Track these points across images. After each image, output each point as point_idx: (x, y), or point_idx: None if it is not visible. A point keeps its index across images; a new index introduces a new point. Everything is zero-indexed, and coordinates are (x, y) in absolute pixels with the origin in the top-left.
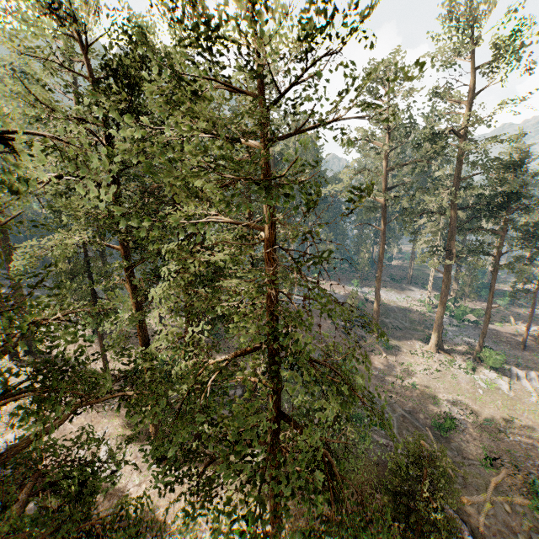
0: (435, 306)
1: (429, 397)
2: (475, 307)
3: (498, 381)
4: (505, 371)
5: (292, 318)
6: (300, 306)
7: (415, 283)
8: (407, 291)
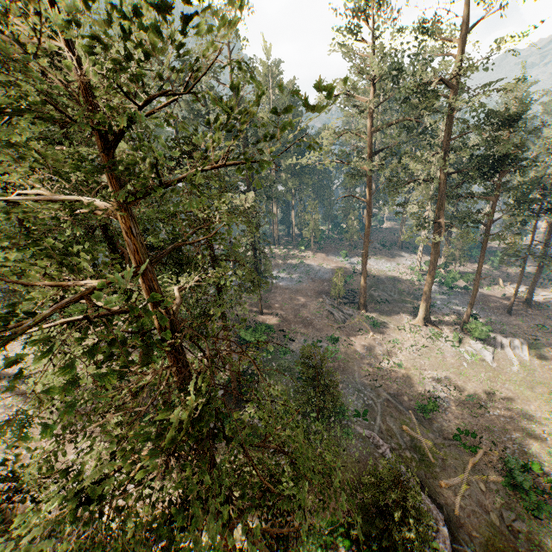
0: (425, 272)
1: (415, 376)
2: (465, 270)
3: (483, 352)
4: (491, 341)
5: (137, 546)
6: (285, 286)
7: (406, 248)
8: (397, 258)
